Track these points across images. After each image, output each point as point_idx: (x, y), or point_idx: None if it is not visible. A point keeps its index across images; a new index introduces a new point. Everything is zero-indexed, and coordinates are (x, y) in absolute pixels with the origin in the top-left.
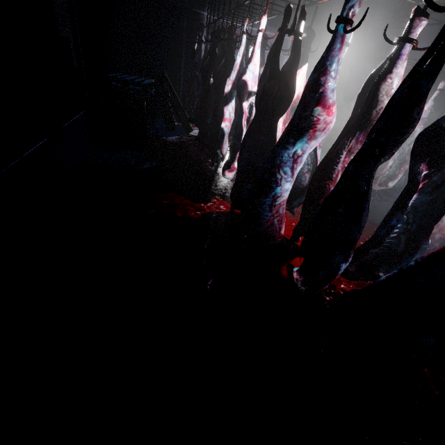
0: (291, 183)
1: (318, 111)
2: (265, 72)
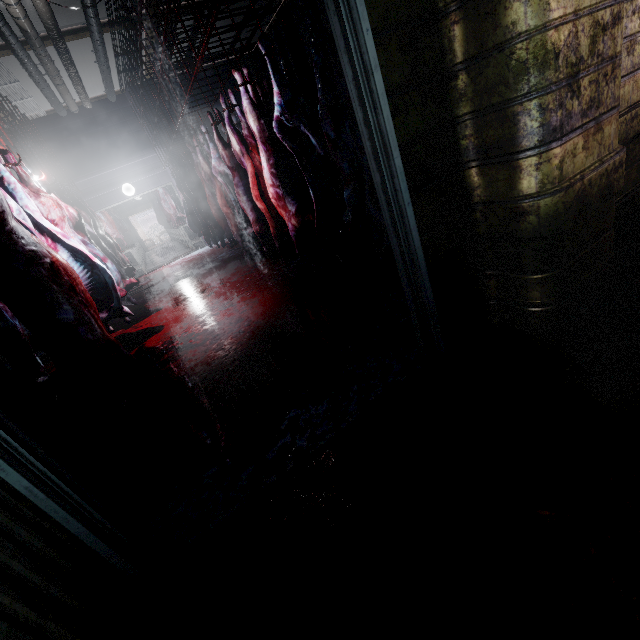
0: None
1: None
2: None
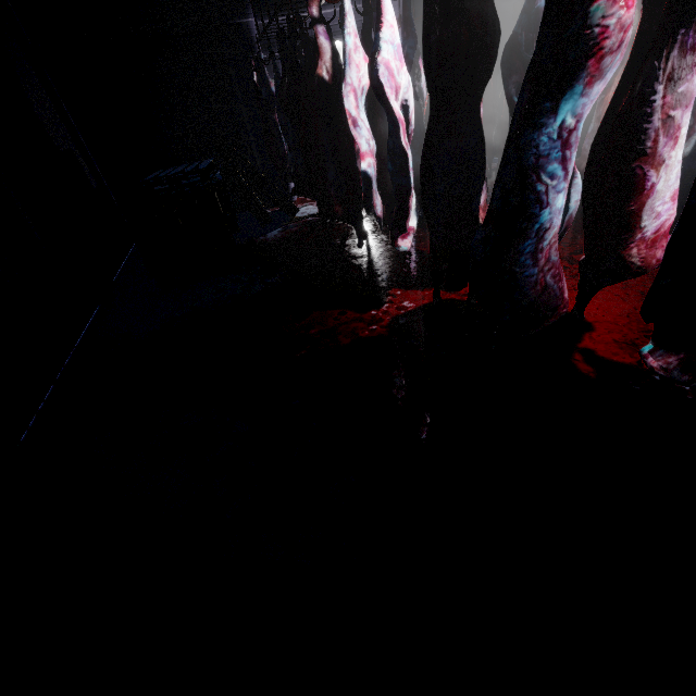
0: (564, 195)
1: (599, 11)
2: (430, 14)
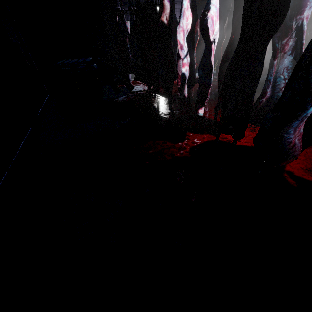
0: None
1: None
2: None
